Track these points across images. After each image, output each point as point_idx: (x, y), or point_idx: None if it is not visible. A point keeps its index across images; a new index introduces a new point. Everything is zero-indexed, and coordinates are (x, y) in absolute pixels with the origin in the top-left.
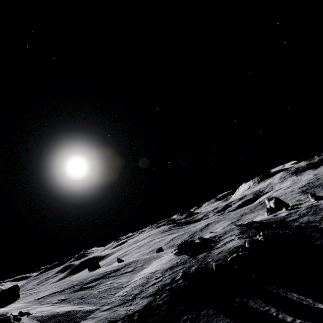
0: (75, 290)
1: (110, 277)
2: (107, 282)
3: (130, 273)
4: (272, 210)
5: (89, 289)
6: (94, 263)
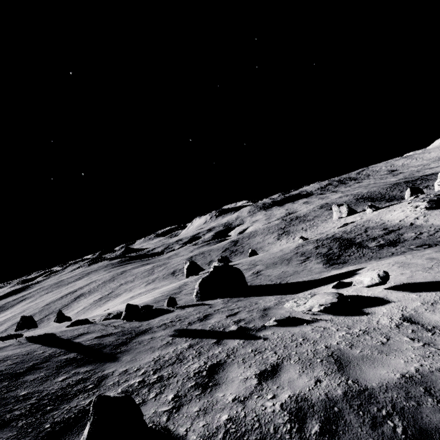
0: (385, 246)
1: (374, 238)
2: (408, 235)
3: (409, 229)
4: (374, 206)
5: (406, 241)
6: (196, 263)
